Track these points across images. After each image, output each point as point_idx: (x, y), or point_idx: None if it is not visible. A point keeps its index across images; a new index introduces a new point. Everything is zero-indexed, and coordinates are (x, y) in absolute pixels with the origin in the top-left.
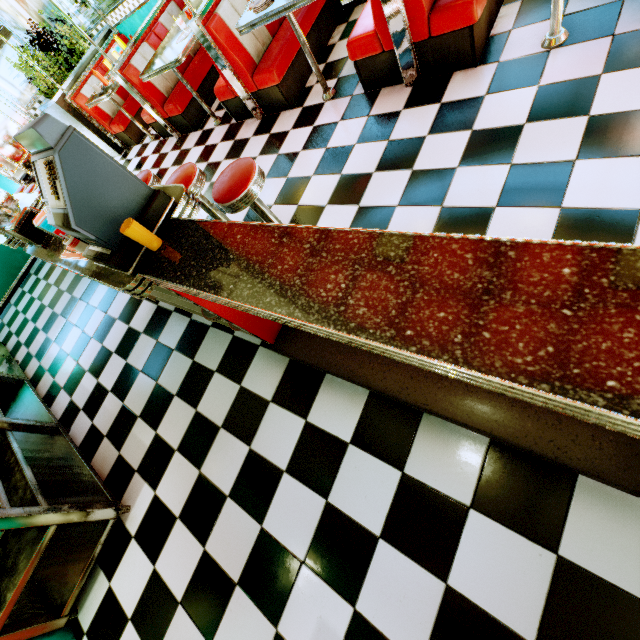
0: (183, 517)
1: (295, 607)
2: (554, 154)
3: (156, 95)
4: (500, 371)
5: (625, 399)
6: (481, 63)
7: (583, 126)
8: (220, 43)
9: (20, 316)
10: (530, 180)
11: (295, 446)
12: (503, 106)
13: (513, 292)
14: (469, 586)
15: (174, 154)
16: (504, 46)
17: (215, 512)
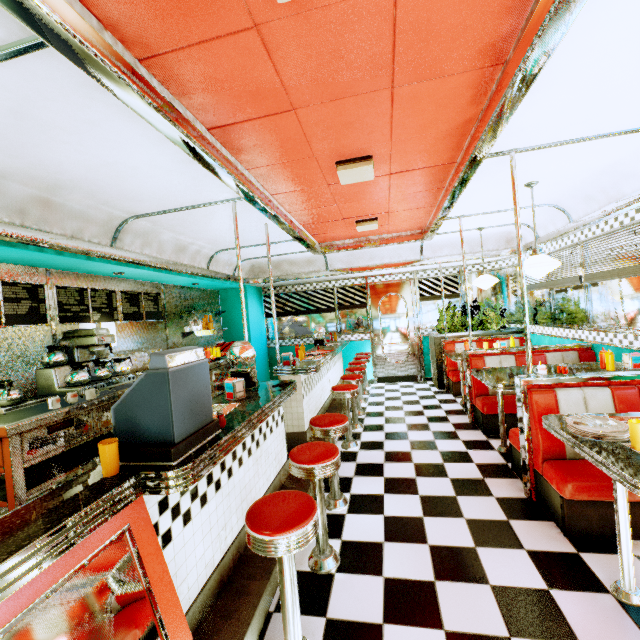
0: None
1: None
2: None
3: (481, 386)
4: None
5: None
6: None
7: None
8: (532, 410)
9: None
10: None
11: None
12: None
13: None
14: None
15: (448, 427)
16: None
17: None
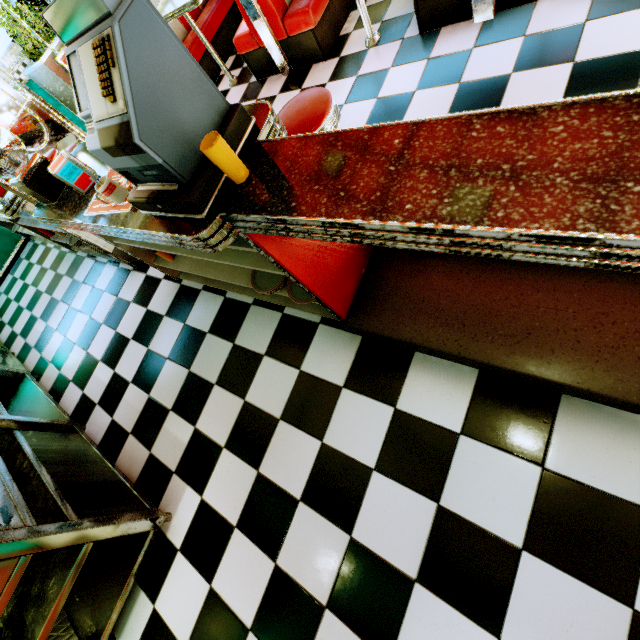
0: (242, 526)
1: (412, 637)
2: None
3: None
4: None
5: None
6: None
7: None
8: None
9: (12, 304)
10: None
11: (384, 439)
12: (613, 31)
13: None
14: None
15: None
16: None
17: (285, 520)
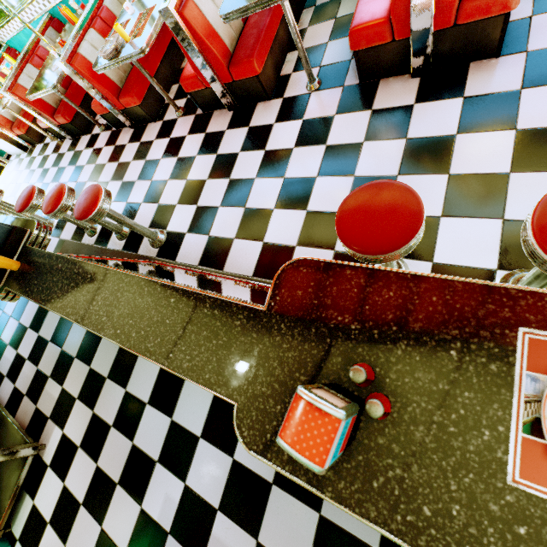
0: (82, 446)
1: (152, 490)
2: (306, 172)
3: (45, 107)
4: (143, 351)
5: (173, 362)
6: (273, 97)
7: (323, 152)
8: (85, 76)
9: None
10: (293, 190)
11: (154, 385)
12: (283, 133)
13: (155, 310)
14: (244, 457)
15: (69, 155)
16: (287, 86)
17: (103, 438)
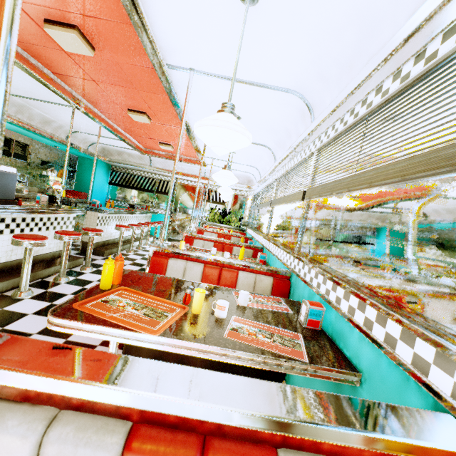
0: None
1: None
2: None
3: None
4: None
5: None
6: None
7: None
8: None
9: None
10: None
11: None
12: None
13: None
14: None
15: None
16: None
17: None
